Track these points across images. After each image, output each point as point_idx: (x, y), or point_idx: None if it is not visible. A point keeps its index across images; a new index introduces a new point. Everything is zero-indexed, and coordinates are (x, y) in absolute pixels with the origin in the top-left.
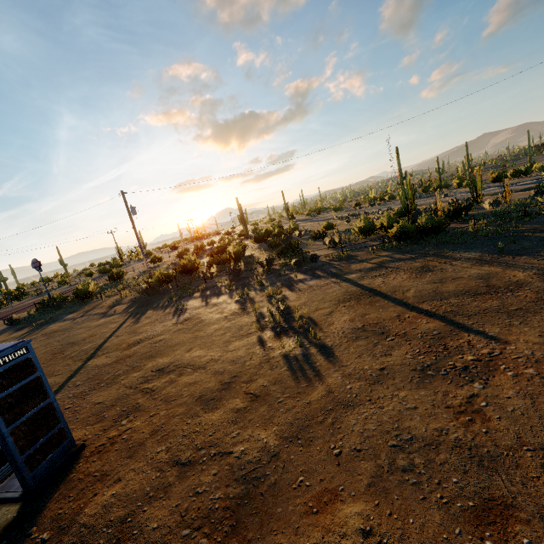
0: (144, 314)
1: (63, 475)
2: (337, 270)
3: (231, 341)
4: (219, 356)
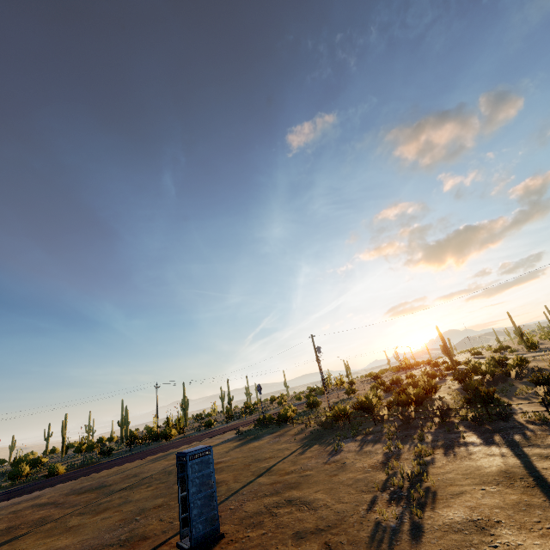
0: (311, 447)
1: (207, 548)
2: (521, 438)
3: (350, 493)
4: (332, 504)
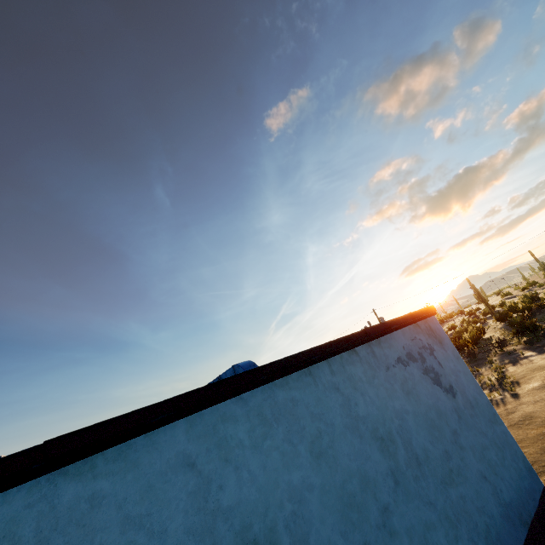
0: None
1: None
2: None
3: None
4: None
